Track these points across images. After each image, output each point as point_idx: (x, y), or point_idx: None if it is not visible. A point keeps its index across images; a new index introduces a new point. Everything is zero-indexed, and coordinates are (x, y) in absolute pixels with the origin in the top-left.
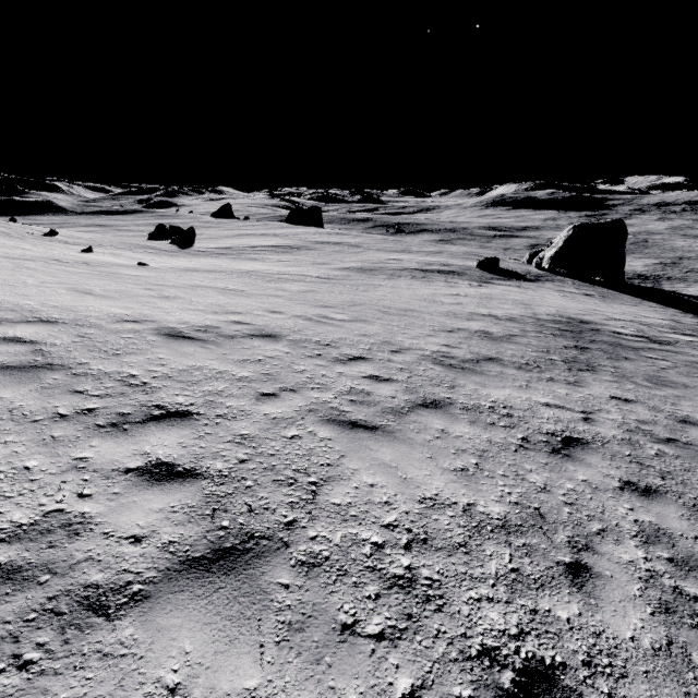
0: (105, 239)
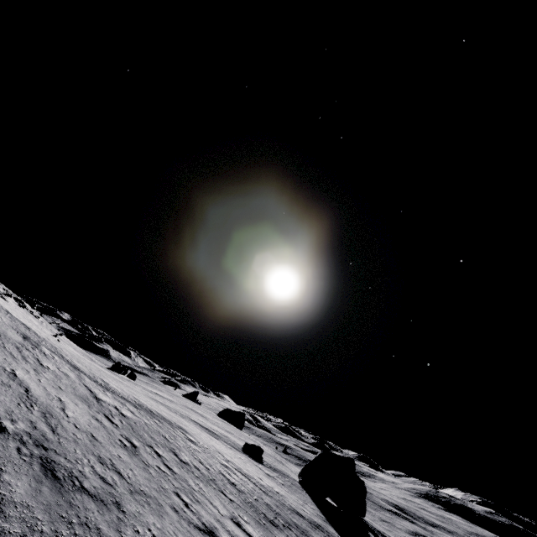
0: (80, 349)
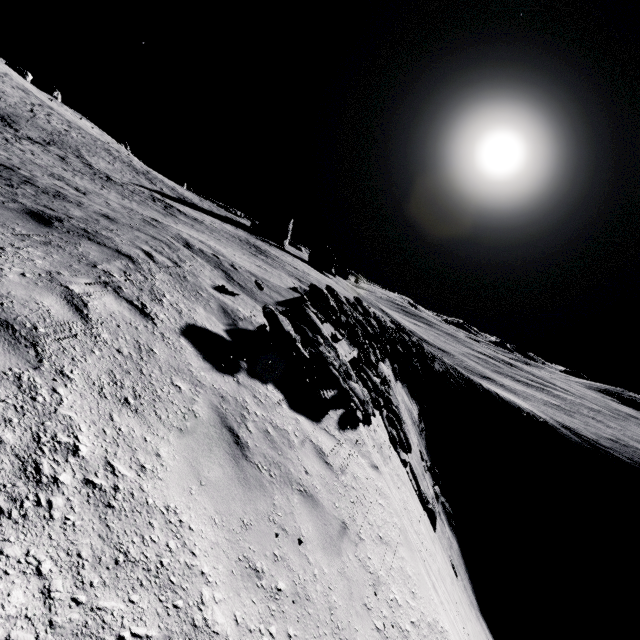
0: None
